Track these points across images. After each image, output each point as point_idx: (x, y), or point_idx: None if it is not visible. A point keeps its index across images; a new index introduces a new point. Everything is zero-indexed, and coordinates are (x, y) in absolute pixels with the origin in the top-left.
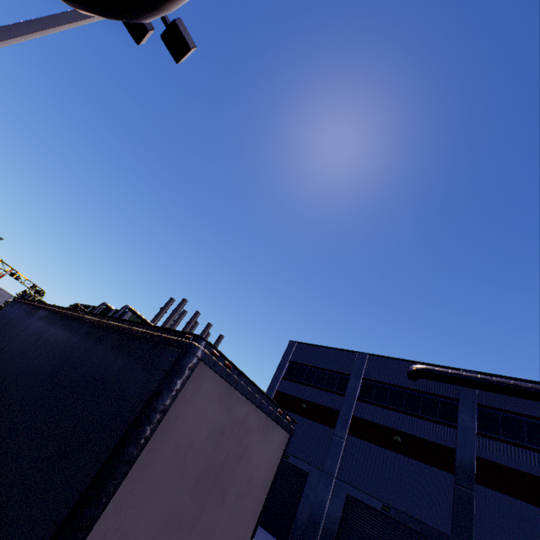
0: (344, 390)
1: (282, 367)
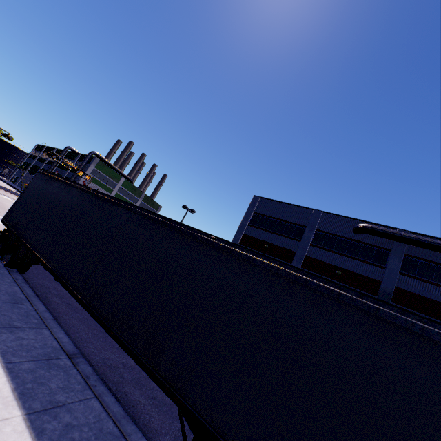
0: (300, 237)
1: (248, 217)
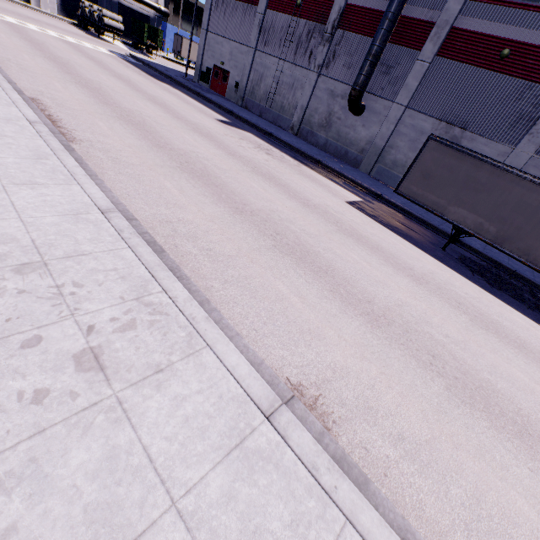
0: None
1: None
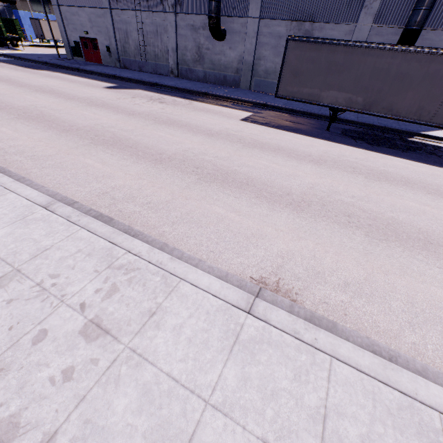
0: None
1: None
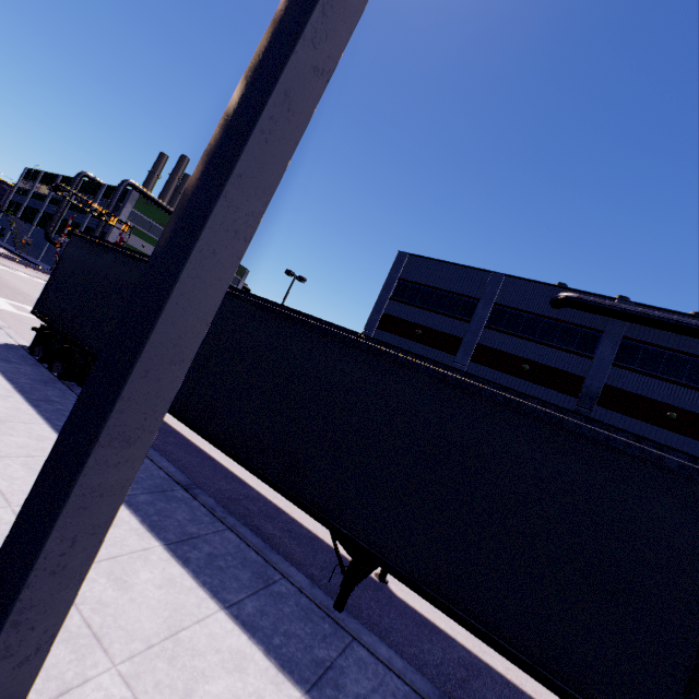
0: (469, 316)
1: (389, 286)
